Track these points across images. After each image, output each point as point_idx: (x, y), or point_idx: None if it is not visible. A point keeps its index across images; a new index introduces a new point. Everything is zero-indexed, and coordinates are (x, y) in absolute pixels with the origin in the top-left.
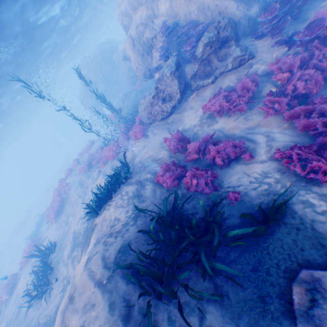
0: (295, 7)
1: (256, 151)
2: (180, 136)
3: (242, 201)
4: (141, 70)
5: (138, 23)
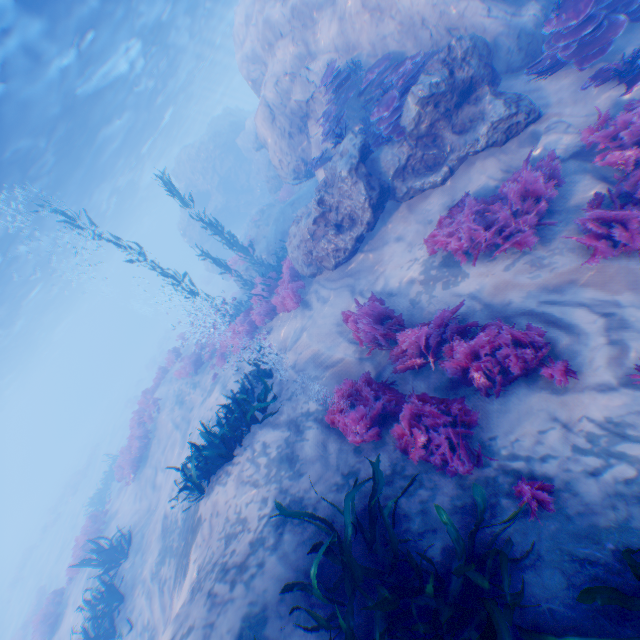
0: None
1: (578, 355)
2: (378, 308)
3: (563, 513)
4: (290, 165)
5: (278, 73)
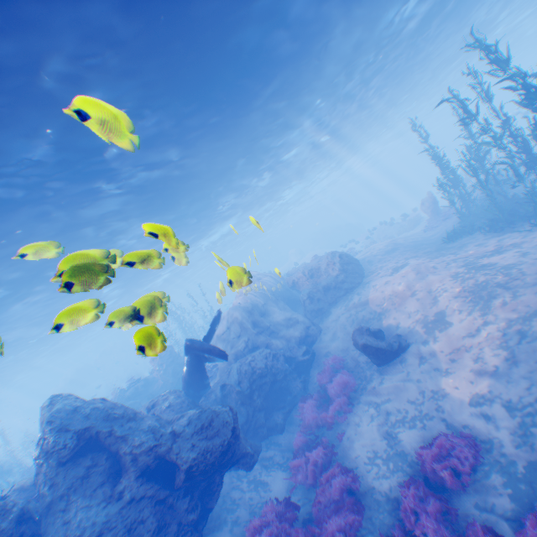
0: None
1: None
2: None
3: None
4: None
5: None
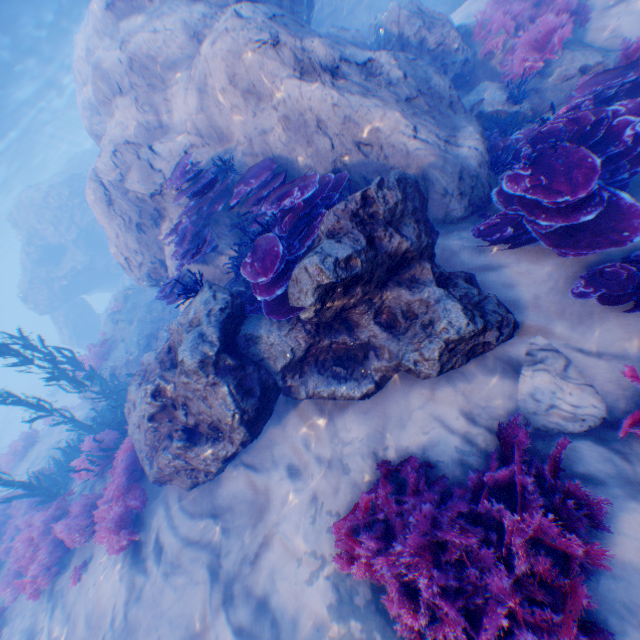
0: (629, 157)
1: None
2: None
3: None
4: (143, 267)
5: (119, 140)
